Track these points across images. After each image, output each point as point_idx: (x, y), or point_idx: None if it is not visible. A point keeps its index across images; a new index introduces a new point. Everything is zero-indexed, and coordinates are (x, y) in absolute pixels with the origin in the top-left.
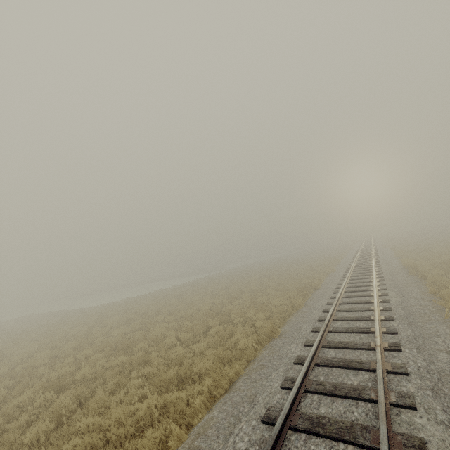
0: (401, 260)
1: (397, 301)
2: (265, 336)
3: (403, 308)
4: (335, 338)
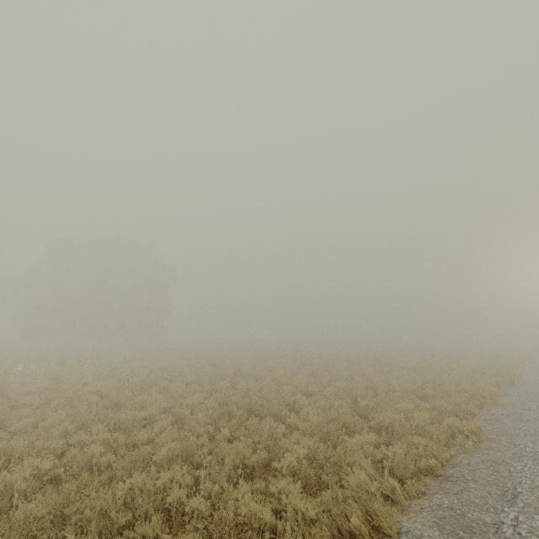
0: None
1: None
2: None
3: None
4: None
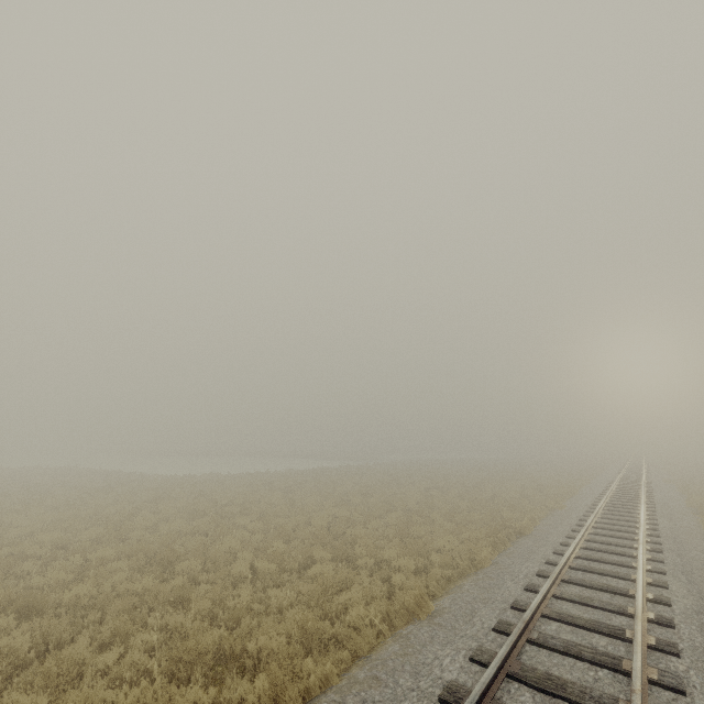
0: (701, 517)
1: (688, 609)
2: (403, 609)
3: (702, 628)
4: (540, 661)
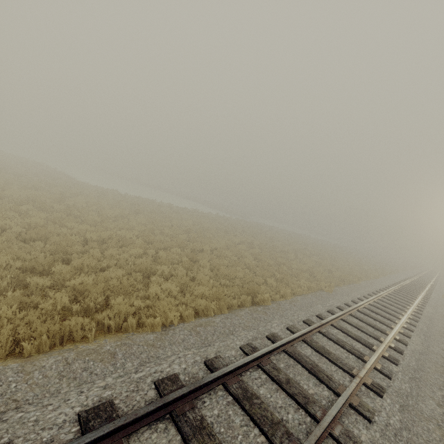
0: None
1: None
2: None
3: None
4: None
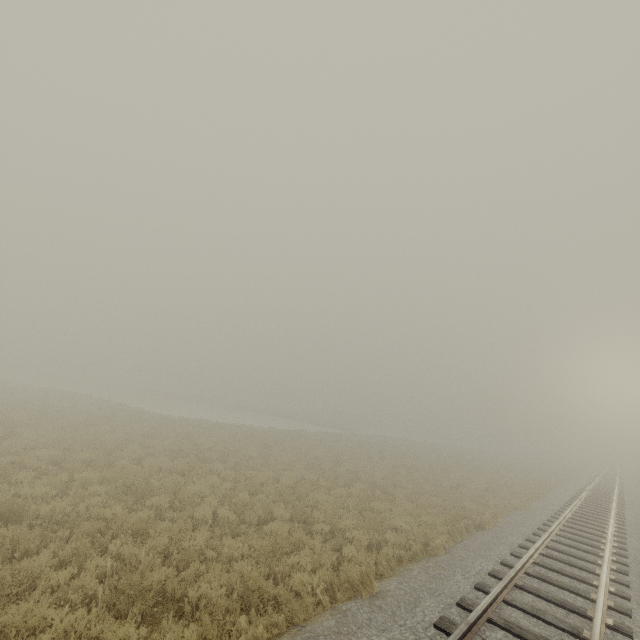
0: None
1: None
2: (347, 583)
3: None
4: None
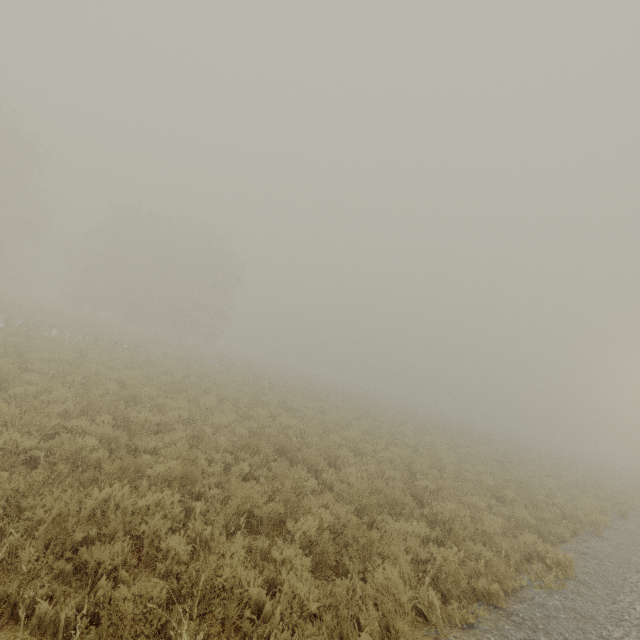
0: None
1: None
2: None
3: None
4: None
